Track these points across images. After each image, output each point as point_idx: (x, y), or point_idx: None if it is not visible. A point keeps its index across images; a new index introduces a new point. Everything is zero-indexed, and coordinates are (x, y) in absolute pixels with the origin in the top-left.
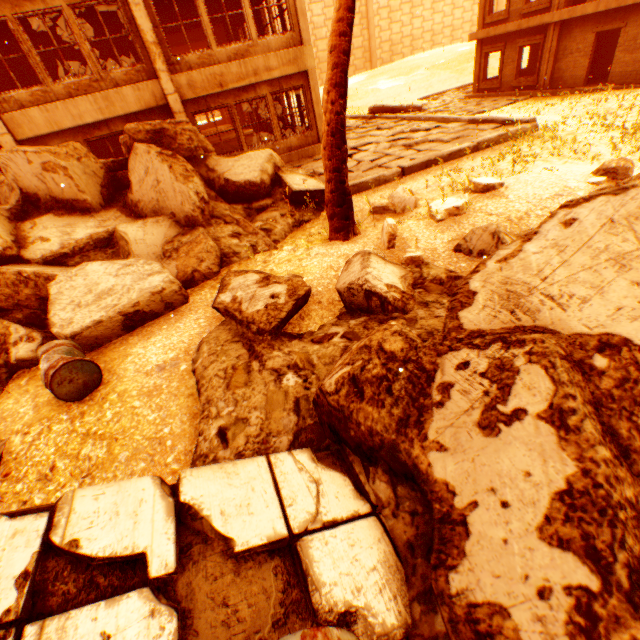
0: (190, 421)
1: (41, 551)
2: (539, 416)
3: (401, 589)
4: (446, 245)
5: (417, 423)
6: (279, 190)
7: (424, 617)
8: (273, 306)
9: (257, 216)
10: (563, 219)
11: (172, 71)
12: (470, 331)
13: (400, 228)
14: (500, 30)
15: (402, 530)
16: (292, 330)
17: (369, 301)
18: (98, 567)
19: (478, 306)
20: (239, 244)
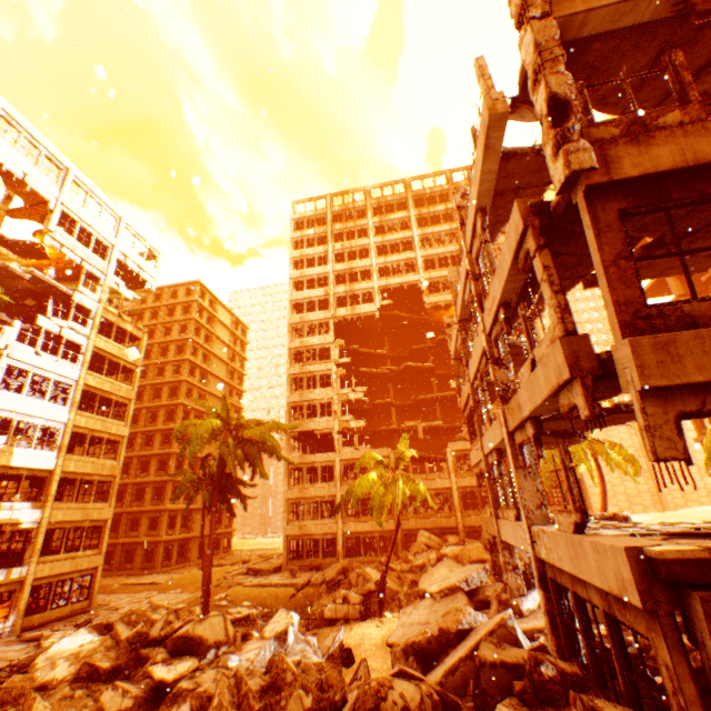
0: None
1: None
2: None
3: None
4: None
5: None
6: None
7: None
8: None
9: None
10: None
11: None
12: None
13: None
14: None
15: None
16: None
17: None
18: None
19: None
20: None
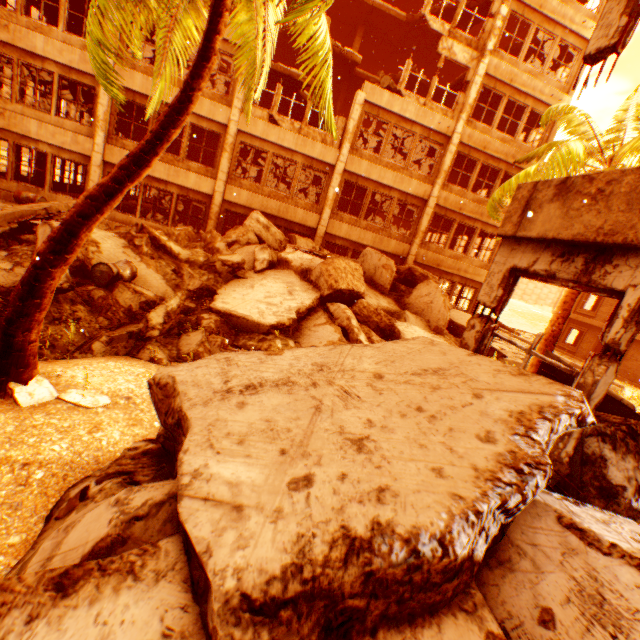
0: None
1: None
2: None
3: None
4: None
5: None
6: None
7: None
8: None
9: None
10: None
11: (419, 245)
12: None
13: None
14: (587, 320)
15: None
16: None
17: None
18: None
19: None
20: None
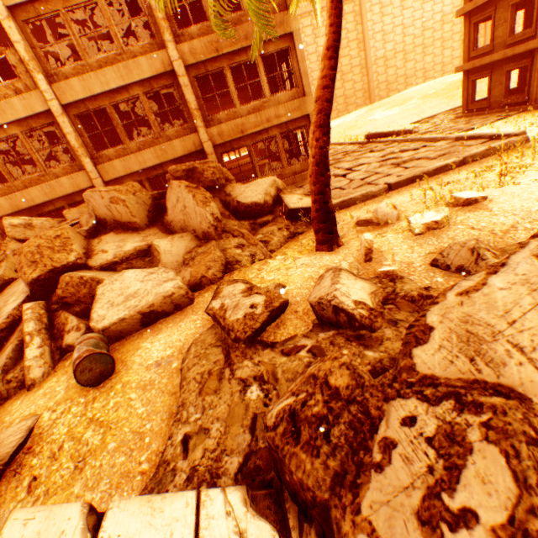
0: (168, 420)
1: None
2: (494, 532)
3: None
4: (423, 259)
5: (353, 485)
6: (279, 208)
7: None
8: (250, 316)
9: (259, 229)
10: (536, 250)
11: (207, 126)
12: (422, 375)
13: (379, 241)
14: (485, 60)
15: None
16: (267, 338)
17: (337, 316)
18: None
19: (433, 345)
20: (241, 253)
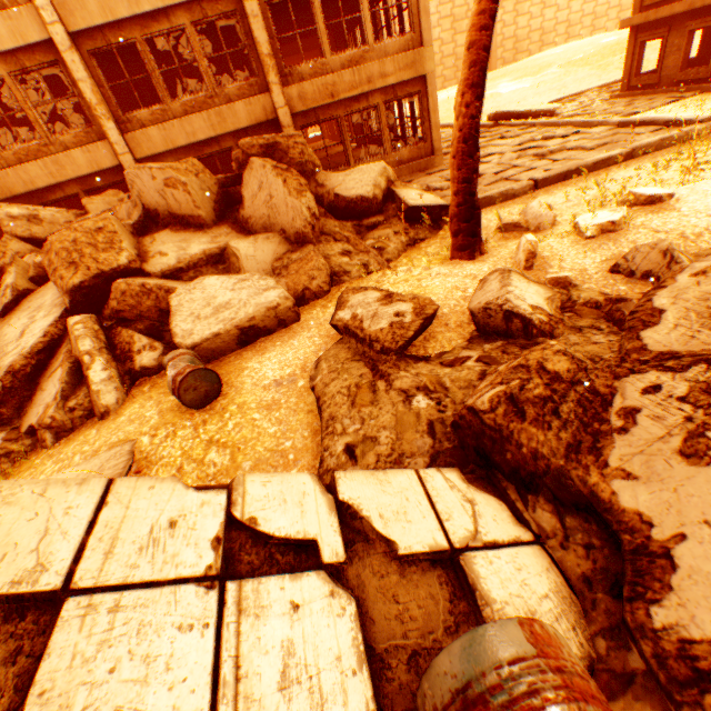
0: (311, 437)
1: (226, 522)
2: None
3: (579, 622)
4: (599, 265)
5: (592, 449)
6: (392, 206)
7: (612, 653)
8: (398, 325)
9: (367, 234)
10: None
11: (284, 83)
12: (657, 353)
13: (537, 246)
14: (663, 12)
15: (574, 563)
16: (416, 352)
17: (508, 323)
18: (274, 546)
19: (667, 325)
20: (349, 263)
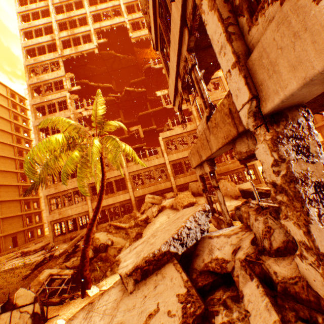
0: None
1: None
2: None
3: None
4: None
5: None
6: None
7: None
8: None
9: None
10: None
11: None
12: None
13: None
14: (323, 145)
15: None
16: None
17: None
18: None
19: None
20: None
